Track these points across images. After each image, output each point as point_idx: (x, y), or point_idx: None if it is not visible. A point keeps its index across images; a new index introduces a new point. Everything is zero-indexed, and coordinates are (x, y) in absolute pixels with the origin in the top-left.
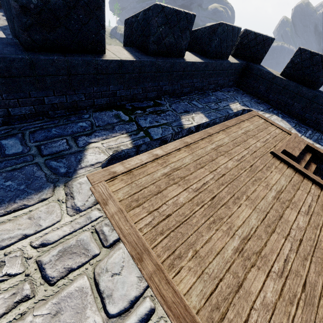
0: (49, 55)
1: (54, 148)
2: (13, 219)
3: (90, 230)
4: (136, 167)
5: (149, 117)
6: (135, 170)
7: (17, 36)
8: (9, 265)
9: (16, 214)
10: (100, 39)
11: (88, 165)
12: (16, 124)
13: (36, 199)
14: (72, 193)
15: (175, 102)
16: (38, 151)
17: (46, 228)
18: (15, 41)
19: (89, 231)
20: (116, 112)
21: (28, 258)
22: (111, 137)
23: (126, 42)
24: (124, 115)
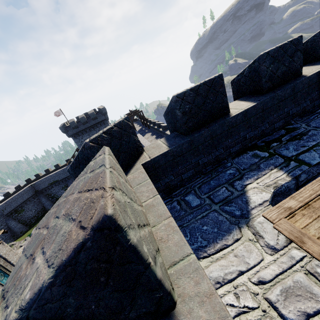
0: (198, 132)
1: (220, 195)
2: (223, 256)
3: (301, 271)
4: (312, 199)
5: (289, 145)
6: (312, 203)
7: (177, 130)
8: (243, 297)
9: (224, 252)
10: (225, 104)
11: (256, 205)
12: (187, 185)
13: (230, 239)
14: (258, 232)
15: (312, 119)
16: (210, 200)
17: (255, 266)
18: (176, 133)
19: (300, 272)
20: (251, 152)
21: (255, 293)
22: (262, 175)
23: (236, 95)
24: (261, 152)
